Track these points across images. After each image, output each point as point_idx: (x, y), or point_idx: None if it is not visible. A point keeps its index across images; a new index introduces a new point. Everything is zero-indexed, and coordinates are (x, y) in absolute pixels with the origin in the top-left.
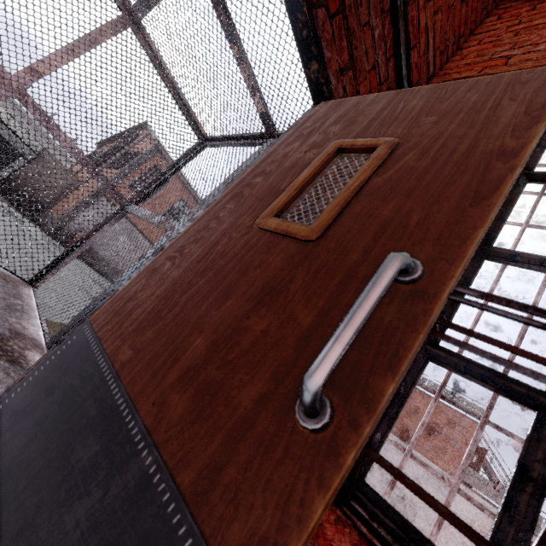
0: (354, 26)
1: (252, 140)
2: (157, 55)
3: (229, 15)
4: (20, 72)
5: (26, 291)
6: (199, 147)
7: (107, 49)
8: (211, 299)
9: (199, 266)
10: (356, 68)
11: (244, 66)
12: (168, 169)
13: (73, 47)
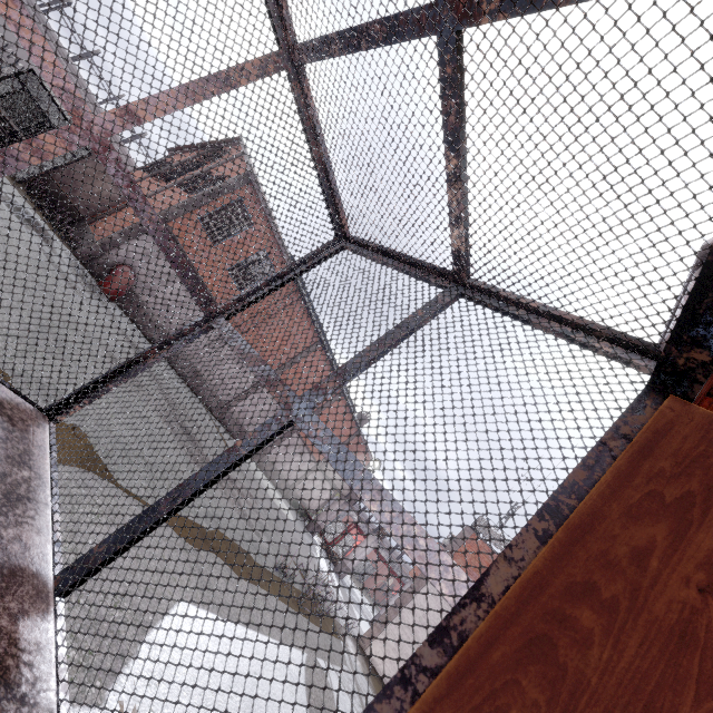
0: None
1: (425, 272)
2: (313, 116)
3: (462, 115)
4: (109, 113)
5: (39, 435)
6: (334, 246)
7: (246, 96)
8: None
9: None
10: None
11: (457, 187)
12: (284, 272)
13: (197, 87)
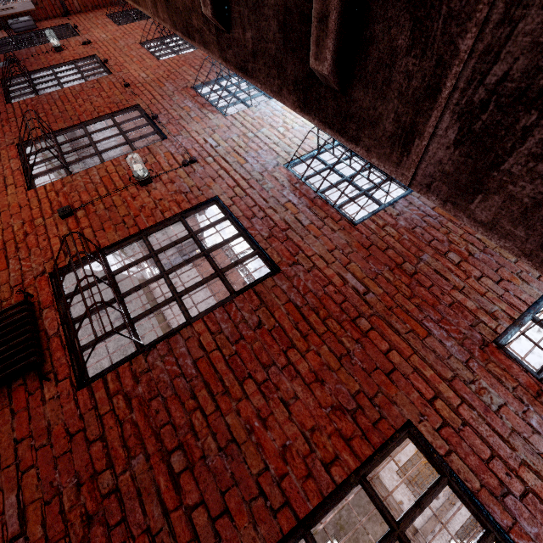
0: None
1: None
2: None
3: None
4: None
5: None
6: None
7: None
8: None
9: None
10: None
11: None
12: None
13: None
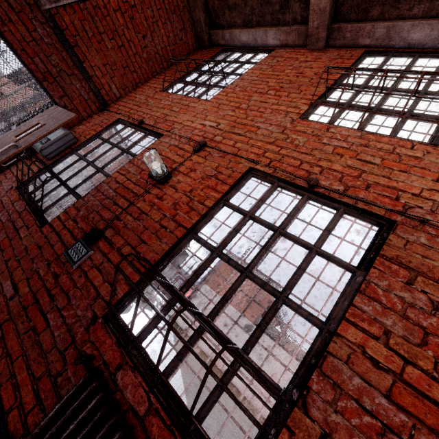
0: (64, 84)
1: None
2: None
3: None
4: None
5: None
6: None
7: None
8: None
9: None
10: (70, 96)
11: None
12: (38, 109)
13: None
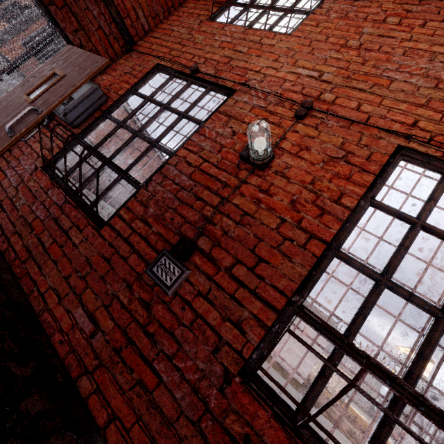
0: (78, 10)
1: None
2: None
3: None
4: None
5: None
6: (53, 35)
7: None
8: (3, 117)
9: (4, 108)
10: (86, 29)
11: None
12: (30, 50)
13: None
